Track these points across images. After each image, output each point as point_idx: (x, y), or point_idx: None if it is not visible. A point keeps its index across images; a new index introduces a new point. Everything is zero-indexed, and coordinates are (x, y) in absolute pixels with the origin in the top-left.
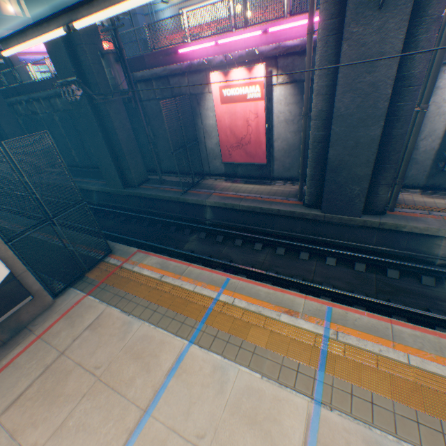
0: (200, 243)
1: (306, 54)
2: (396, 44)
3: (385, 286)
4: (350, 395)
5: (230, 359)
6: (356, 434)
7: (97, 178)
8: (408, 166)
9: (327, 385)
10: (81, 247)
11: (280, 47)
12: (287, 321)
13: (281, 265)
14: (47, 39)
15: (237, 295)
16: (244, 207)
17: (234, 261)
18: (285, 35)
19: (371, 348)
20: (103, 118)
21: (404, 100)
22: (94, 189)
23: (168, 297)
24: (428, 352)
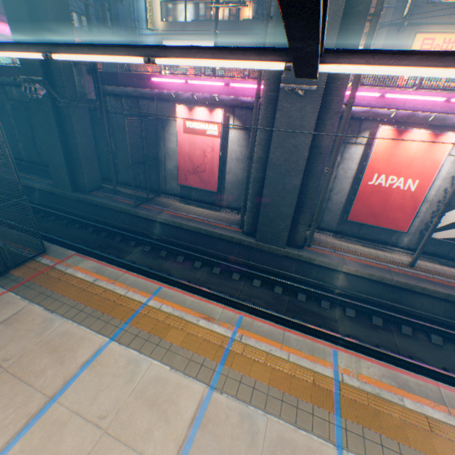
0: (143, 255)
1: (253, 111)
2: (311, 122)
3: (294, 306)
4: (239, 382)
5: (146, 354)
6: (235, 410)
7: (44, 176)
8: (325, 213)
9: (223, 375)
10: (10, 243)
11: (237, 100)
12: (204, 325)
13: (215, 282)
14: (25, 57)
15: (166, 301)
16: (192, 227)
17: (173, 275)
18: (243, 92)
19: (265, 348)
20: (64, 120)
21: (317, 162)
22: (38, 187)
23: (98, 299)
24: (304, 352)
